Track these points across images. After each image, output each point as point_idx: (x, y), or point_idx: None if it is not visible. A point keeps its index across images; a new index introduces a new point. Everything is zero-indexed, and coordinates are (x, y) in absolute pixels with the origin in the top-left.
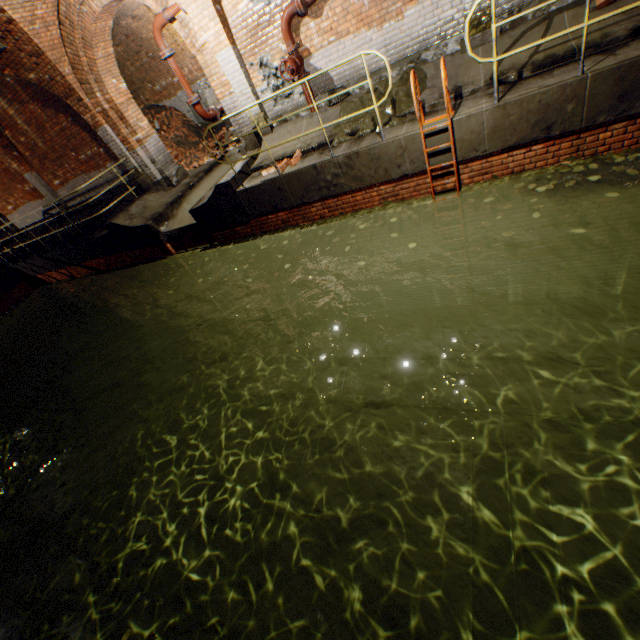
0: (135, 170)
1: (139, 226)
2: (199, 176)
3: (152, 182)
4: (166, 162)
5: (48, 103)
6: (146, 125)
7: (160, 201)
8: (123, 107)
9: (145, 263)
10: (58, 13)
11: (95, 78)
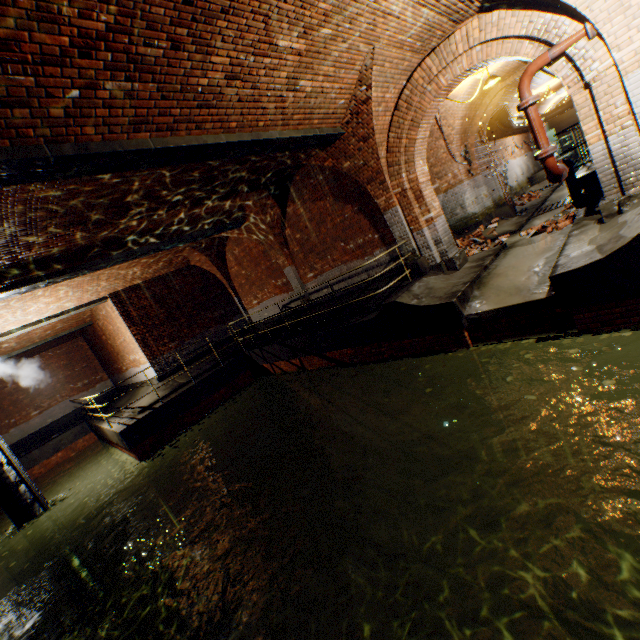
0: (411, 253)
1: (435, 304)
2: (488, 258)
3: (427, 265)
4: (449, 244)
5: (340, 196)
6: (436, 206)
7: (445, 282)
8: (422, 186)
9: (414, 356)
10: (396, 101)
11: (405, 159)
